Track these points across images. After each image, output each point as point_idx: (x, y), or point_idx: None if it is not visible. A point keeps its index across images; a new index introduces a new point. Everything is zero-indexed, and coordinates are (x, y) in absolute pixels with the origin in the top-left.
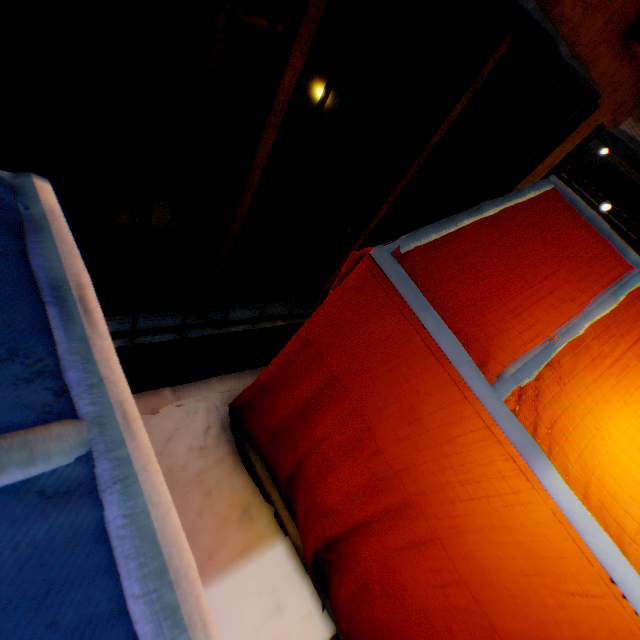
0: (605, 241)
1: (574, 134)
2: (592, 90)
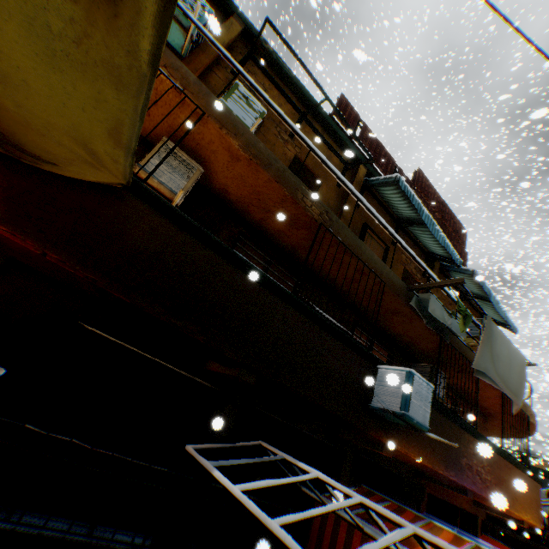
0: (500, 542)
1: (477, 521)
2: (473, 511)
